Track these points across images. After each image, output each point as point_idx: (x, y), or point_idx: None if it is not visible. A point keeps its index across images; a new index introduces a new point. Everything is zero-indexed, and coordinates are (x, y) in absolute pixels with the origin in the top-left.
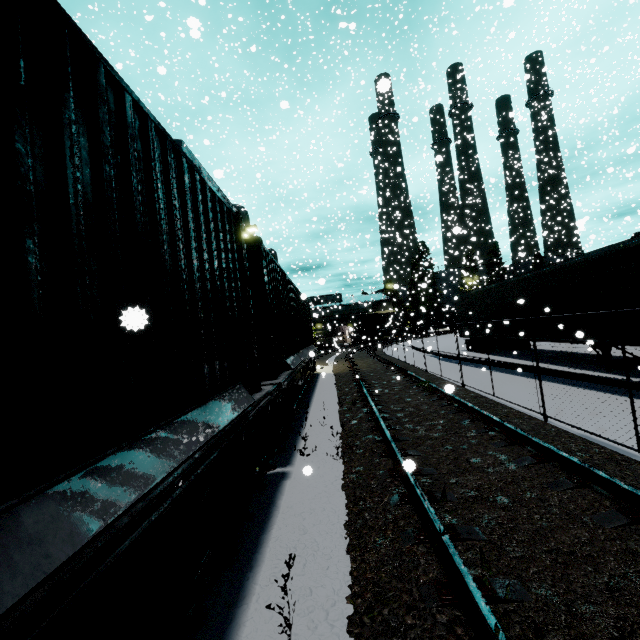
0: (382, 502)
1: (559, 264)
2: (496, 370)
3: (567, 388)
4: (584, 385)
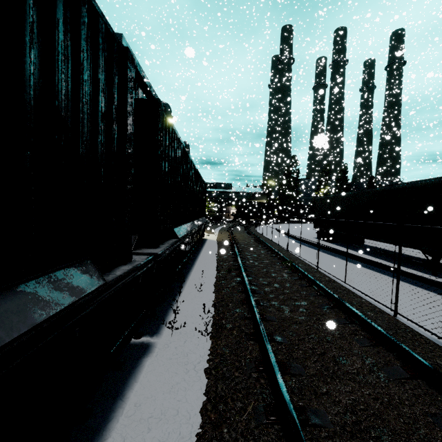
0: (245, 413)
1: (411, 183)
2: (339, 257)
3: None
4: (410, 281)
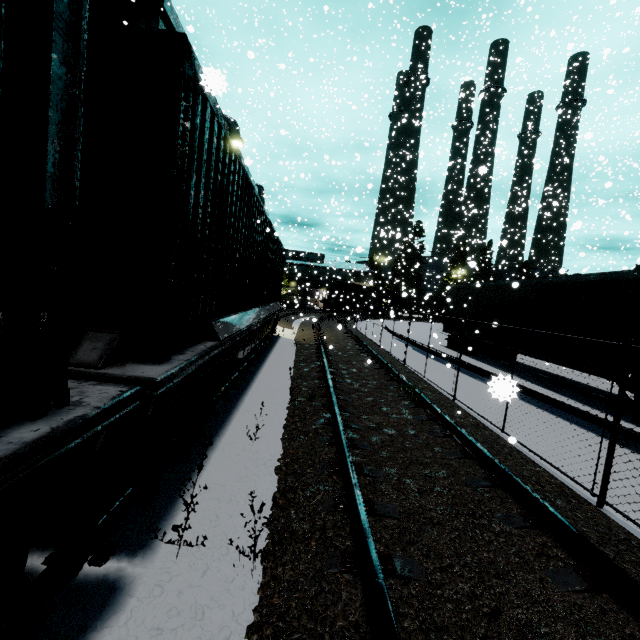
0: None
1: (611, 274)
2: (481, 380)
3: (577, 430)
4: (596, 430)
